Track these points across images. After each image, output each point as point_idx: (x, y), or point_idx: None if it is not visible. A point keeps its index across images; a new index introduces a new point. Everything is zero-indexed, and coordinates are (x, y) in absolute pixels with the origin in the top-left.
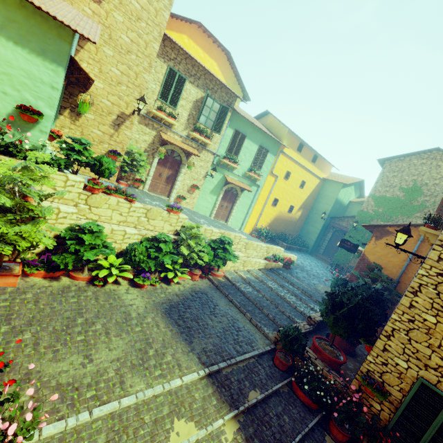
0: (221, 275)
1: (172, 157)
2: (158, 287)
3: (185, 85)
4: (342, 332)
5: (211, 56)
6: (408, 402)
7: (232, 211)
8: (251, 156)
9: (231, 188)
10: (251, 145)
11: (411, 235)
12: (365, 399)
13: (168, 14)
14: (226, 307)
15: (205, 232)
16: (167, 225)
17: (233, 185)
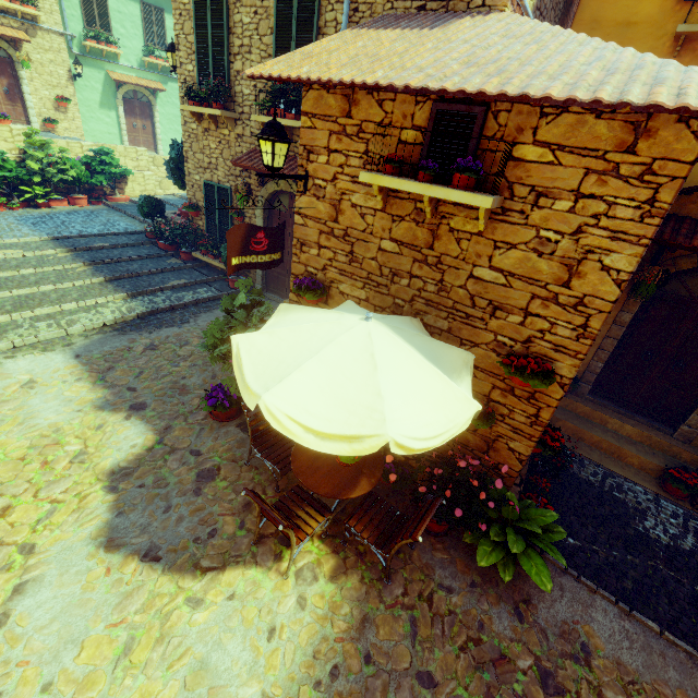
0: (123, 199)
1: None
2: (21, 211)
3: None
4: (177, 181)
5: None
6: (205, 205)
7: (156, 132)
8: (136, 26)
9: (134, 93)
10: (125, 5)
11: (170, 51)
12: (197, 224)
13: None
14: (114, 217)
15: (70, 148)
16: (2, 143)
17: (132, 86)
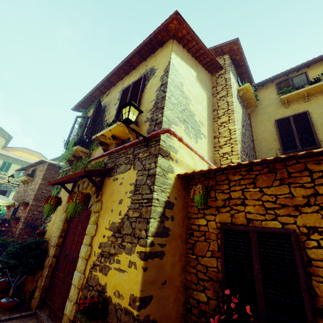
0: None
1: (6, 189)
2: None
3: (12, 165)
4: None
5: (33, 155)
6: None
7: None
8: None
9: None
10: None
11: None
12: None
13: (0, 149)
14: None
15: None
16: None
17: None
